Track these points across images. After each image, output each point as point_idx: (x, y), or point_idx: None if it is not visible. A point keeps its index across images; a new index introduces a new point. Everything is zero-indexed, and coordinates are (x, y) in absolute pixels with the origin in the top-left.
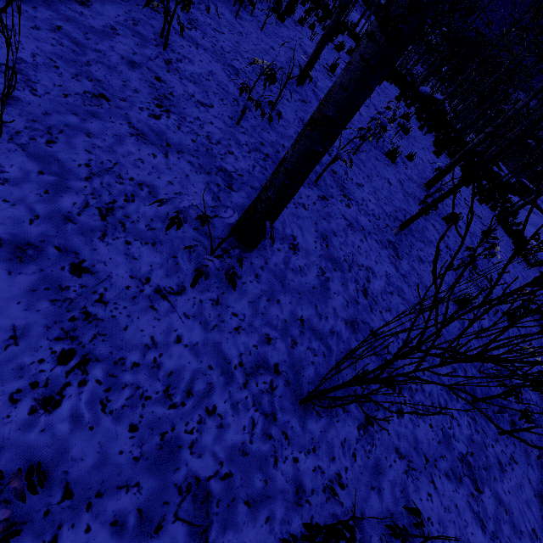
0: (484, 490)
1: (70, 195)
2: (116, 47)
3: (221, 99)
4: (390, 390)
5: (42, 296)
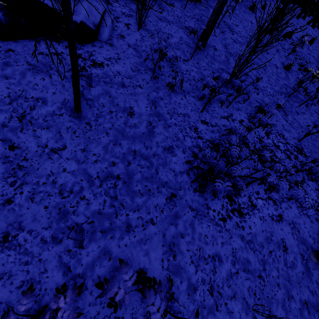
0: (288, 115)
1: (156, 38)
2: None
3: (175, 0)
4: (254, 89)
5: (163, 60)
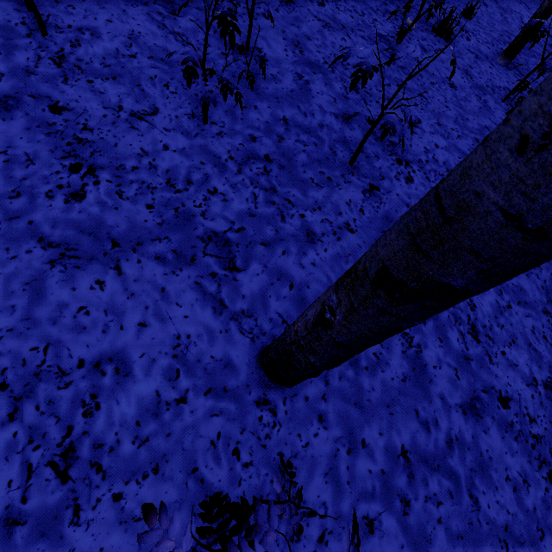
0: None
1: None
2: None
3: (165, 85)
4: (550, 488)
5: None
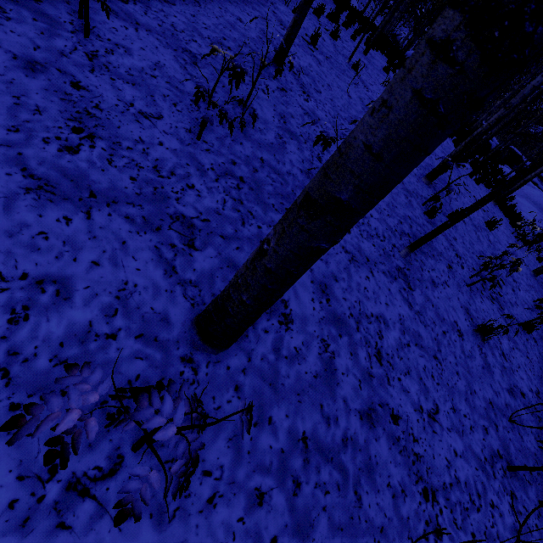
0: None
1: None
2: (4, 39)
3: (174, 104)
4: (423, 502)
5: None
